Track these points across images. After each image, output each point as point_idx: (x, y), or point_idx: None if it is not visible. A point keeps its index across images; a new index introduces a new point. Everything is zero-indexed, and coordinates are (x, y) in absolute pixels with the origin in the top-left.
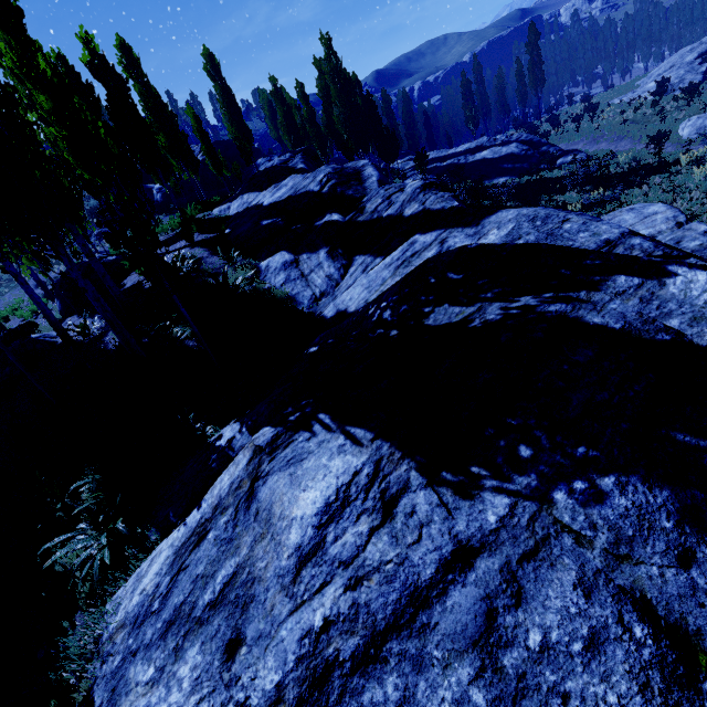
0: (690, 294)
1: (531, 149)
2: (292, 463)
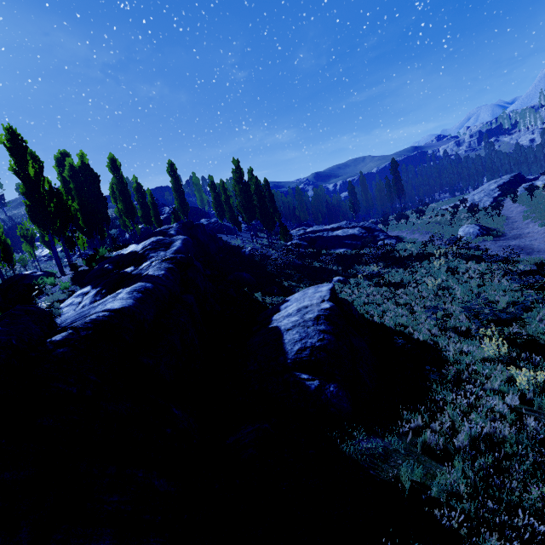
0: None
1: (367, 233)
2: None
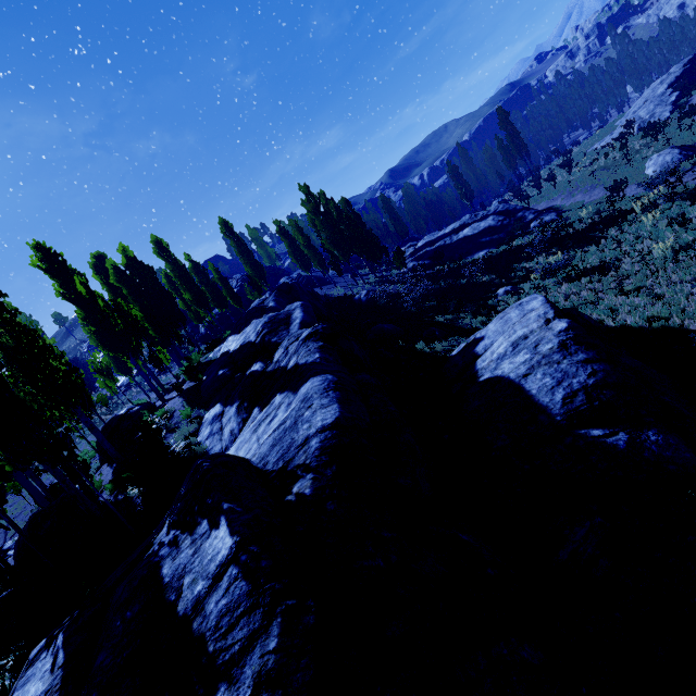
0: (208, 551)
1: (507, 218)
2: (25, 683)
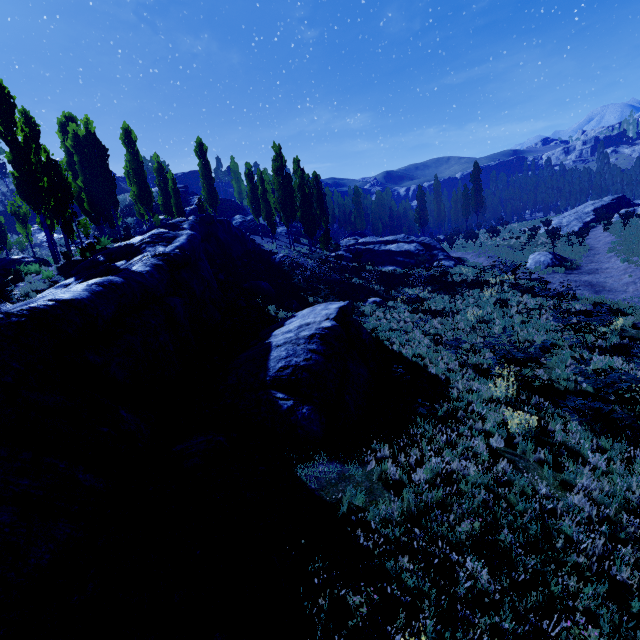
0: None
1: (424, 250)
2: None
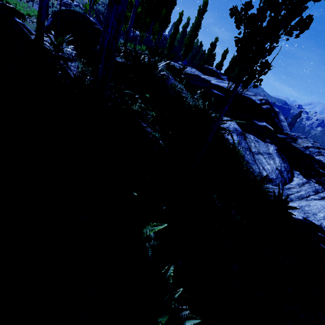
0: None
1: None
2: None
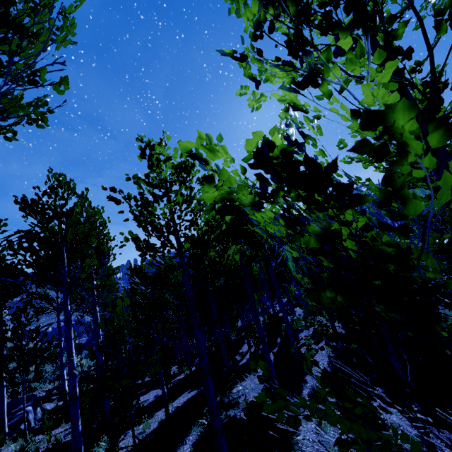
0: None
1: None
2: None
